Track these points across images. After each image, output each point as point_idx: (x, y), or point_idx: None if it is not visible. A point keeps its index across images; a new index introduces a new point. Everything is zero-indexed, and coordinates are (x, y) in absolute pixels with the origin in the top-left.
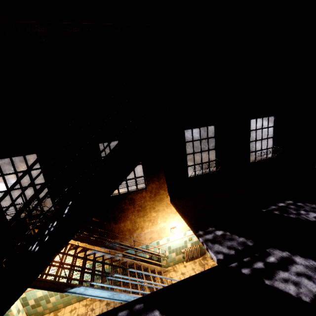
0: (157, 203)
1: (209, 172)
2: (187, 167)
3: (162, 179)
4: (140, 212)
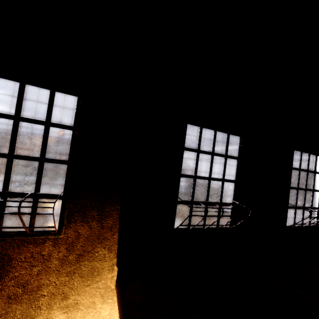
0: (79, 283)
1: (217, 226)
2: (176, 203)
3: (110, 217)
4: (16, 303)
